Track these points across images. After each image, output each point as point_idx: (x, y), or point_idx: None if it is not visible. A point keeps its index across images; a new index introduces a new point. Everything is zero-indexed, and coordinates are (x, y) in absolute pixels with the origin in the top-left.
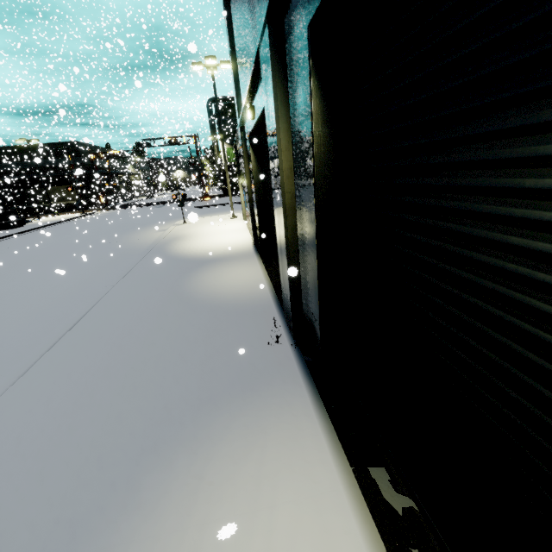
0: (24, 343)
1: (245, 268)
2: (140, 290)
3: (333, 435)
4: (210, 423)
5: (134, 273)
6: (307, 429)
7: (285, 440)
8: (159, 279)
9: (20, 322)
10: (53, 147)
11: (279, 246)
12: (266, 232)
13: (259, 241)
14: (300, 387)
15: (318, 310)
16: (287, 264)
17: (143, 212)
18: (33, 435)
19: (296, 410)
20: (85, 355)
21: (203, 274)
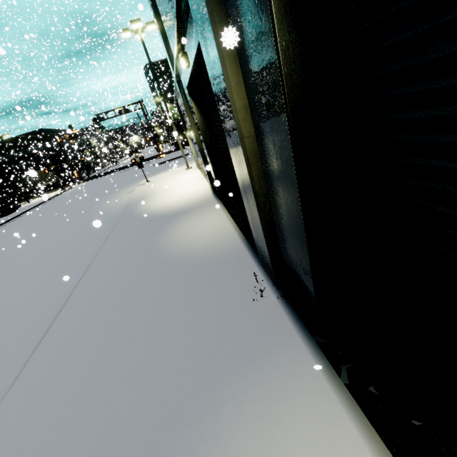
0: (22, 331)
1: (210, 216)
2: (118, 257)
3: (362, 419)
4: (214, 417)
5: (111, 240)
6: (328, 413)
7: (306, 432)
8: (134, 241)
9: (18, 308)
10: (24, 138)
11: (245, 196)
12: (221, 178)
13: (216, 187)
14: (302, 351)
15: (309, 268)
16: (259, 216)
17: (112, 178)
18: (31, 456)
19: (306, 384)
20: (76, 341)
21: (172, 230)
